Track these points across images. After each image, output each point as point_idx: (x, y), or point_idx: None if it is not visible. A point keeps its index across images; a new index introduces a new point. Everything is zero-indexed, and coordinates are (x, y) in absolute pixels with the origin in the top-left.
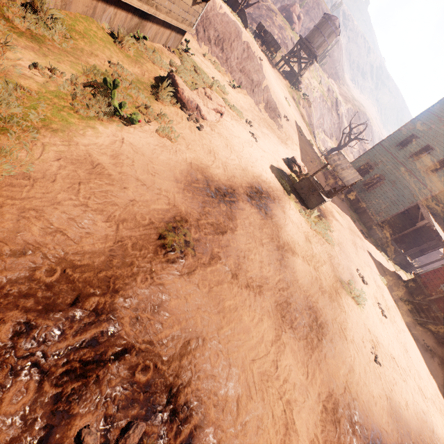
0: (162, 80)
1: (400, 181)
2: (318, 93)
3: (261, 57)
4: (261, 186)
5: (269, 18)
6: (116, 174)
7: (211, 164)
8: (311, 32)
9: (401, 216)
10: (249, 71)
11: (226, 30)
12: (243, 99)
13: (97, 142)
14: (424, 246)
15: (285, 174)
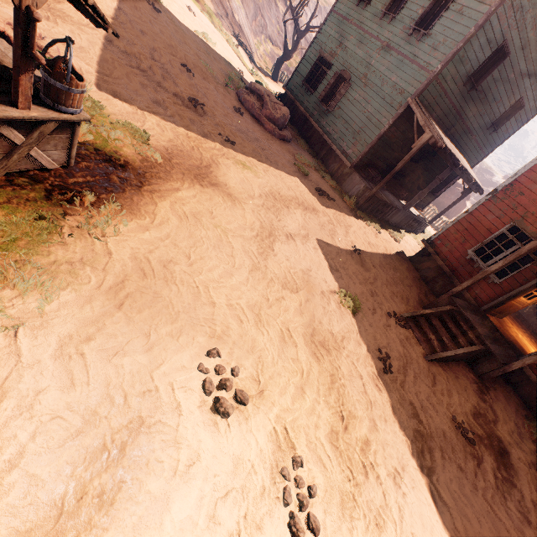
0: None
1: (375, 71)
2: None
3: None
4: None
5: None
6: None
7: None
8: None
9: (387, 139)
10: None
11: None
12: None
13: None
14: (433, 185)
15: None
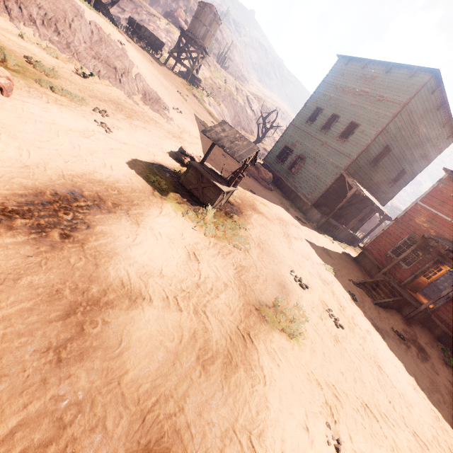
0: None
1: (320, 155)
2: (226, 92)
3: (123, 42)
4: (82, 190)
5: (152, 22)
6: None
7: None
8: (191, 23)
9: (331, 190)
10: (107, 57)
11: (57, 7)
12: (105, 90)
13: None
14: (361, 216)
15: (167, 169)
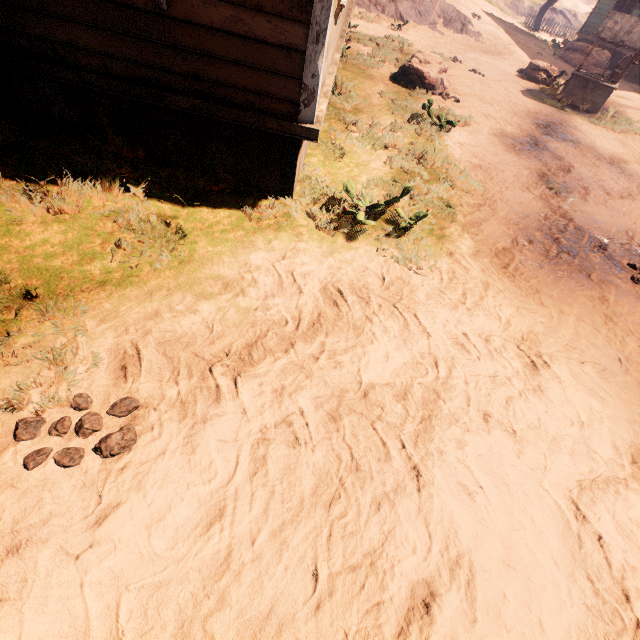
0: (394, 78)
1: None
2: None
3: None
4: (541, 120)
5: None
6: (490, 166)
7: (500, 126)
8: None
9: None
10: None
11: None
12: (417, 35)
13: (459, 153)
14: None
15: (537, 92)
